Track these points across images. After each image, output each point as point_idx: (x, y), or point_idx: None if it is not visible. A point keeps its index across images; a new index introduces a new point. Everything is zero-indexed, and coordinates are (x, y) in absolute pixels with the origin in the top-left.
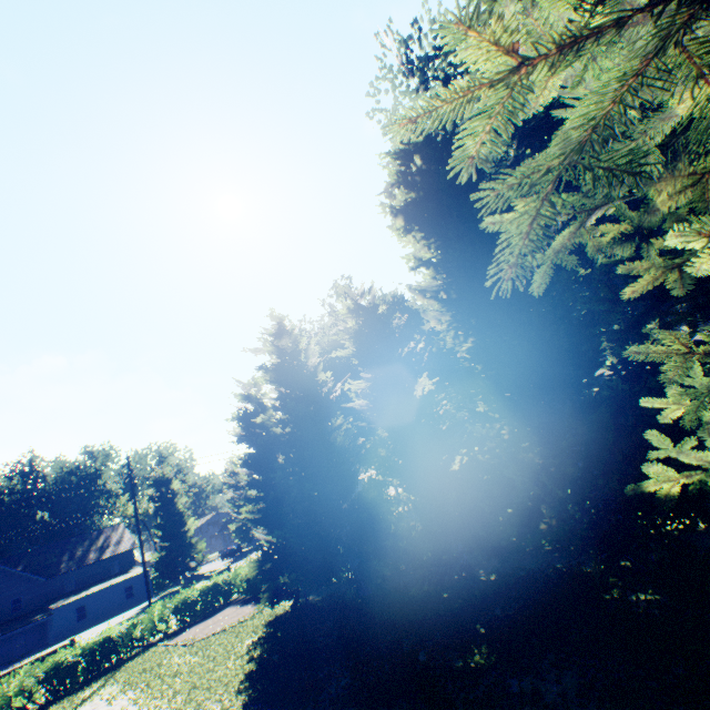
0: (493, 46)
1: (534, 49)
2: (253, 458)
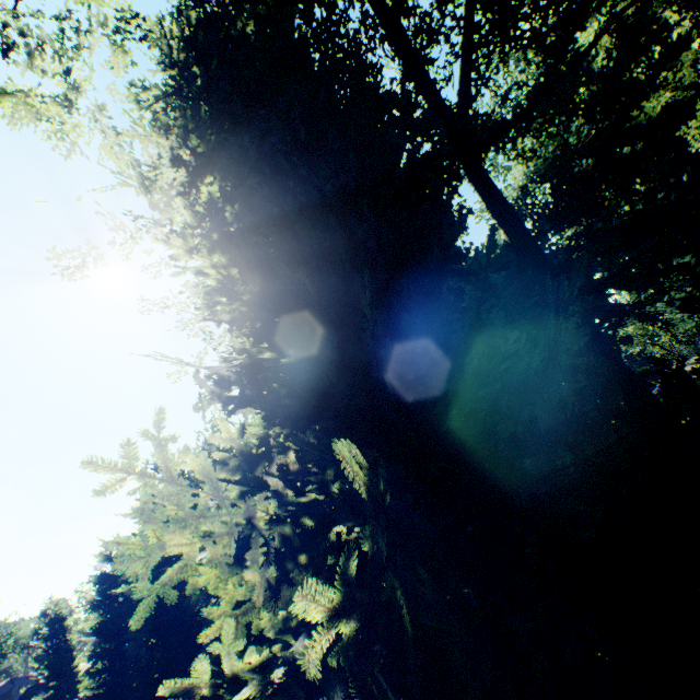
0: (232, 579)
1: (238, 588)
2: (105, 626)
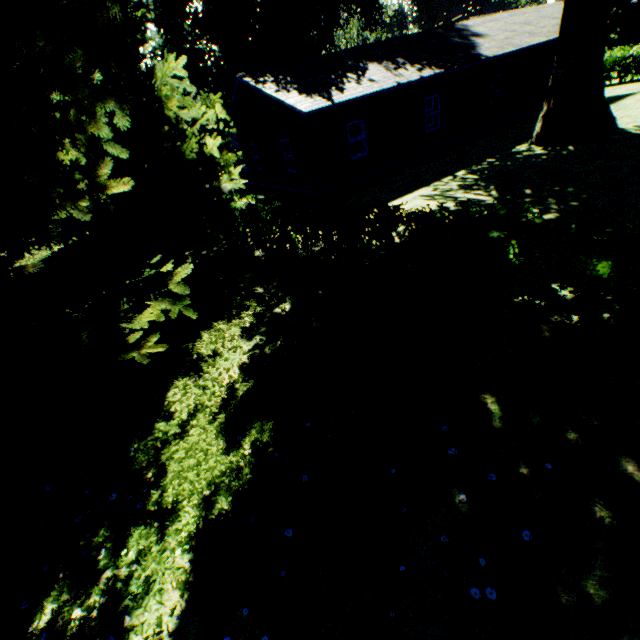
0: None
1: None
2: None
